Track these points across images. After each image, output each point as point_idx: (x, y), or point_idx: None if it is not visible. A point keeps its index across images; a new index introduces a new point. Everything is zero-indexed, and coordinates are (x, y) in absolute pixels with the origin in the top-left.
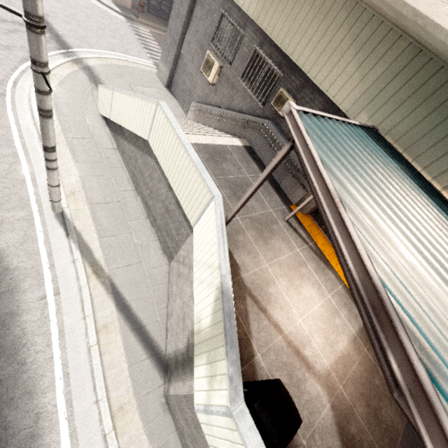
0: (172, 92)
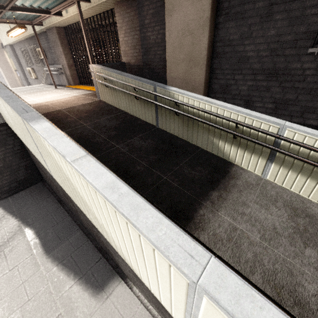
0: None
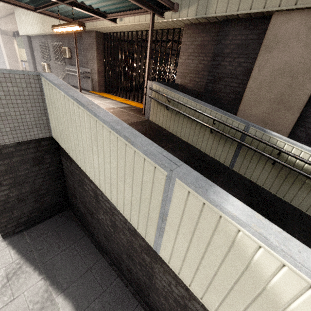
0: None
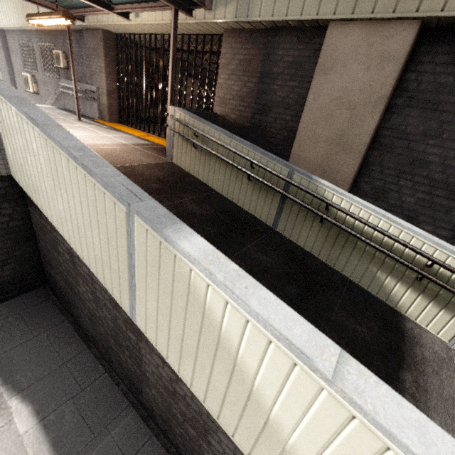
0: None
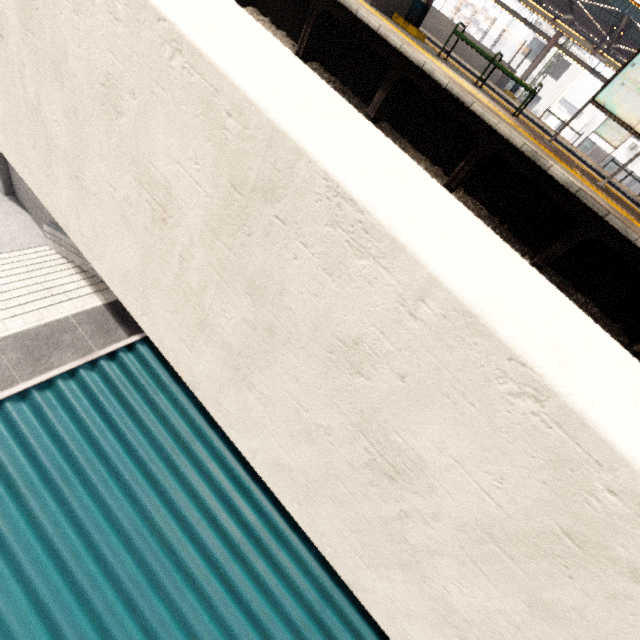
0: (20, 201)
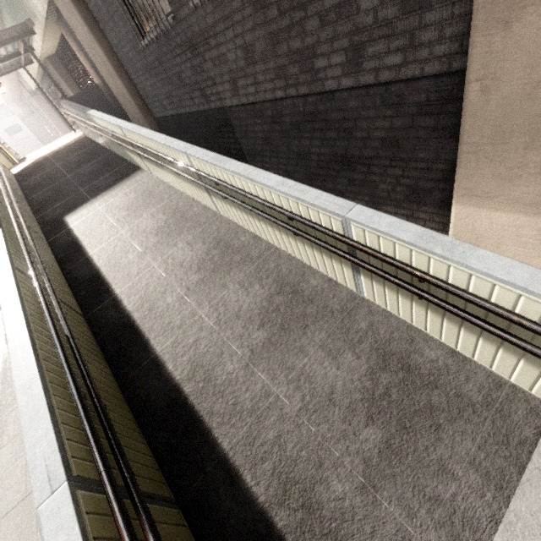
0: None
